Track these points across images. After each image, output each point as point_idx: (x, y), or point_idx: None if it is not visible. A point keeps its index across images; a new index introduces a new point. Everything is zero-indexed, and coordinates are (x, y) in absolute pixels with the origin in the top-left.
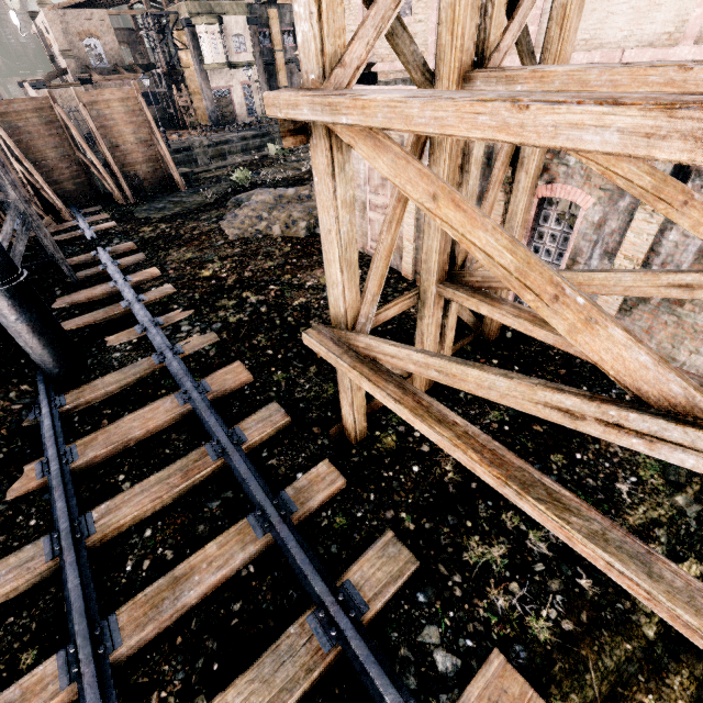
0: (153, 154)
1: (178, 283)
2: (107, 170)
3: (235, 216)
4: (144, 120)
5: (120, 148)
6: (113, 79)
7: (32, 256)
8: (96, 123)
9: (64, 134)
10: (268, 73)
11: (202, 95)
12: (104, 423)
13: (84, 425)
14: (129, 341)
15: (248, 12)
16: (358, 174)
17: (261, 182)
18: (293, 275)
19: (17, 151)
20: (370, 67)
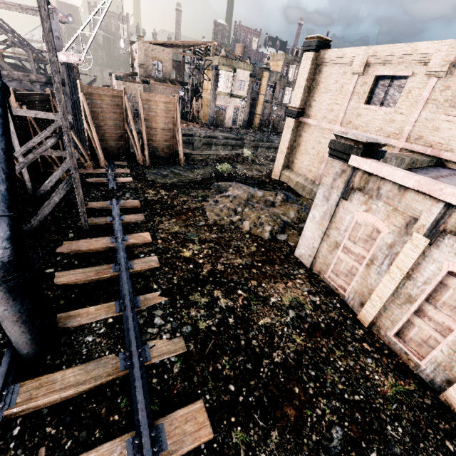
0: (171, 137)
1: (162, 257)
2: (138, 135)
3: (216, 201)
4: (174, 117)
5: (153, 129)
6: (161, 85)
7: (66, 192)
8: (144, 112)
9: (122, 113)
10: (251, 104)
11: (209, 106)
12: (40, 454)
13: (18, 448)
14: (105, 319)
15: (252, 70)
16: (341, 220)
17: (235, 175)
18: (259, 282)
19: (89, 117)
20: (382, 146)
